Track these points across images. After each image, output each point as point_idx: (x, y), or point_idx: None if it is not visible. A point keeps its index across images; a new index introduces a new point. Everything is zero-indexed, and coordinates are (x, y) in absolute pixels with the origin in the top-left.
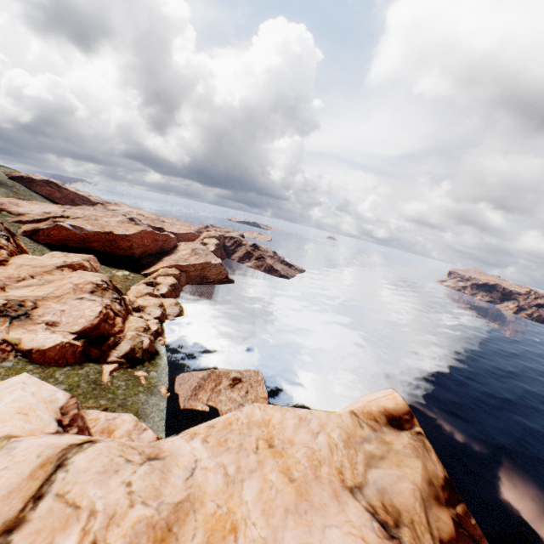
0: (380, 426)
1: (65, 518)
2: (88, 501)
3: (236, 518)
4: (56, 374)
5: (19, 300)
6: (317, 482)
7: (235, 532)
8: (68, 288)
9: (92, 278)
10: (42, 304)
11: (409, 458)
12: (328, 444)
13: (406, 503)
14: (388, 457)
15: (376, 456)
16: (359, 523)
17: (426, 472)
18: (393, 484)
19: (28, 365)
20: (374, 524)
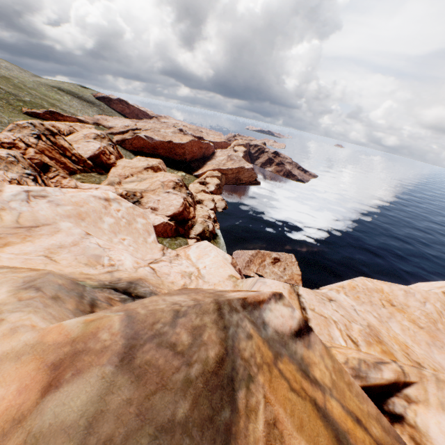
0: None
1: (324, 321)
2: (327, 315)
3: (401, 341)
4: (163, 242)
5: (132, 191)
6: (439, 332)
7: (409, 348)
8: (158, 184)
9: (171, 177)
10: (145, 195)
11: None
12: (435, 311)
13: None
14: None
15: None
16: None
17: None
18: None
19: None
20: None
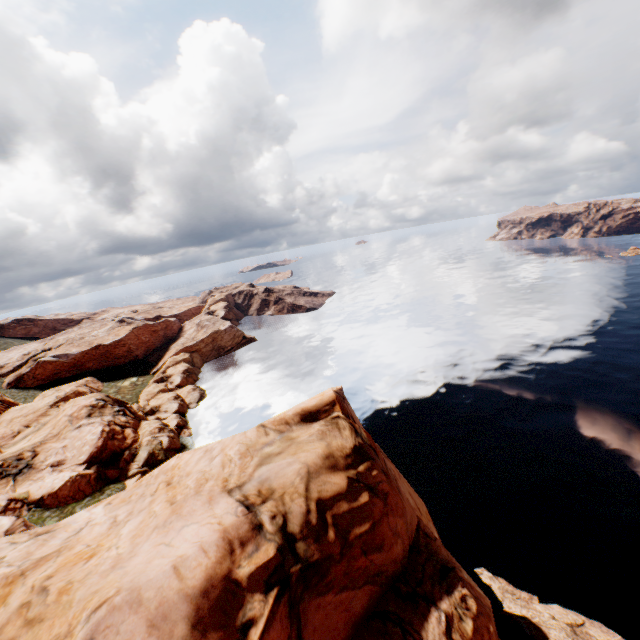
0: (290, 426)
1: None
2: None
3: (102, 548)
4: (76, 510)
5: (15, 455)
6: (195, 496)
7: (91, 558)
8: (64, 422)
9: (85, 402)
10: (42, 449)
11: (310, 444)
12: (222, 462)
13: (286, 482)
14: (287, 451)
15: (274, 454)
16: (224, 513)
17: (327, 449)
18: (280, 471)
19: (44, 512)
20: (239, 508)
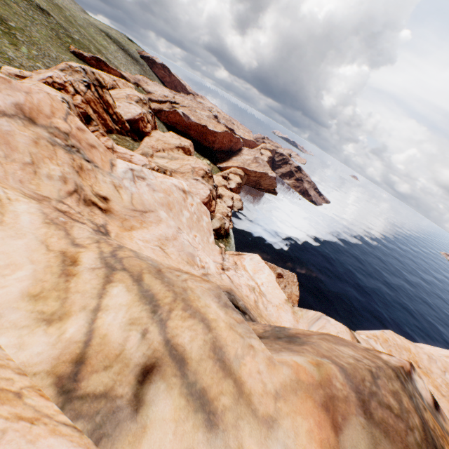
0: None
1: None
2: None
3: None
4: None
5: (163, 169)
6: None
7: None
8: (188, 168)
9: (202, 165)
10: (174, 176)
11: None
12: None
13: None
14: None
15: None
16: None
17: None
18: None
19: None
20: None
